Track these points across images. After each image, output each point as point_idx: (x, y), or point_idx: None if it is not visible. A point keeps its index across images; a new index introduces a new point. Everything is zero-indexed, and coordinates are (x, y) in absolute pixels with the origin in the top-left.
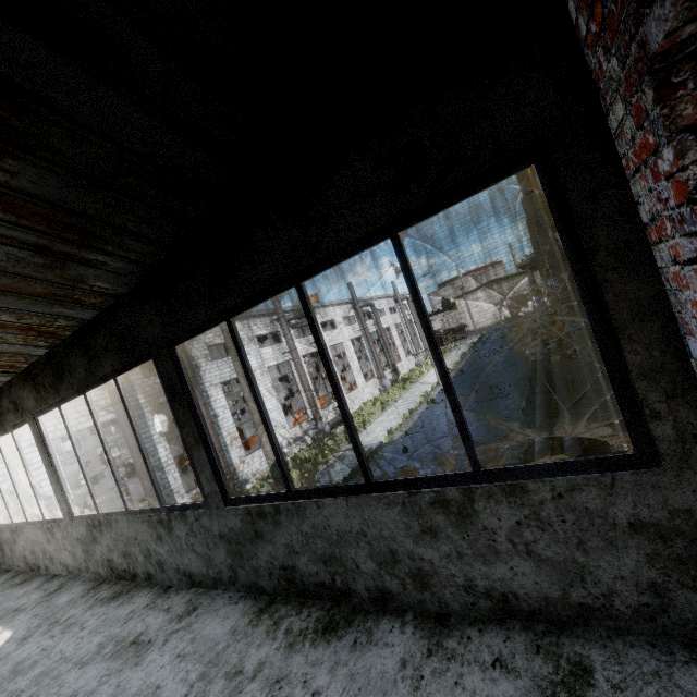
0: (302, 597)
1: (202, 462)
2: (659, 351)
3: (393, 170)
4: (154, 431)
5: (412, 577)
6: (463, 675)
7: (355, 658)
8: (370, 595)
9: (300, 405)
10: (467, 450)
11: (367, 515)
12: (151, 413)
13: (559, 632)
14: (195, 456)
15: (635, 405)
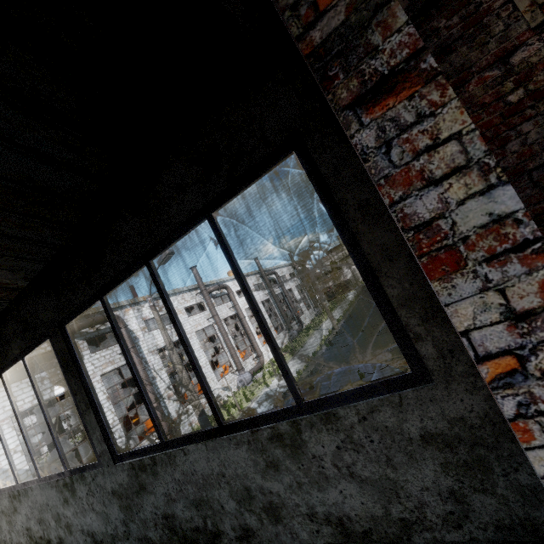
0: (183, 543)
1: (92, 424)
2: (408, 283)
3: (200, 167)
4: (101, 398)
5: (266, 512)
6: None
7: None
8: (236, 534)
9: (225, 360)
10: (289, 386)
11: (223, 457)
12: (98, 382)
13: None
14: (87, 420)
15: (403, 331)
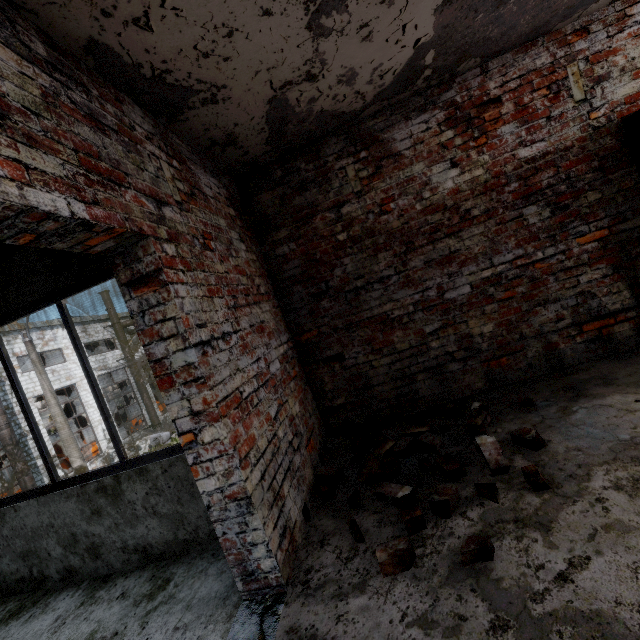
0: (6, 596)
1: None
2: None
3: (53, 259)
4: None
5: (88, 551)
6: (94, 611)
7: (22, 628)
8: (61, 575)
9: (138, 412)
10: (116, 448)
11: (54, 509)
12: None
13: (172, 563)
14: None
15: None
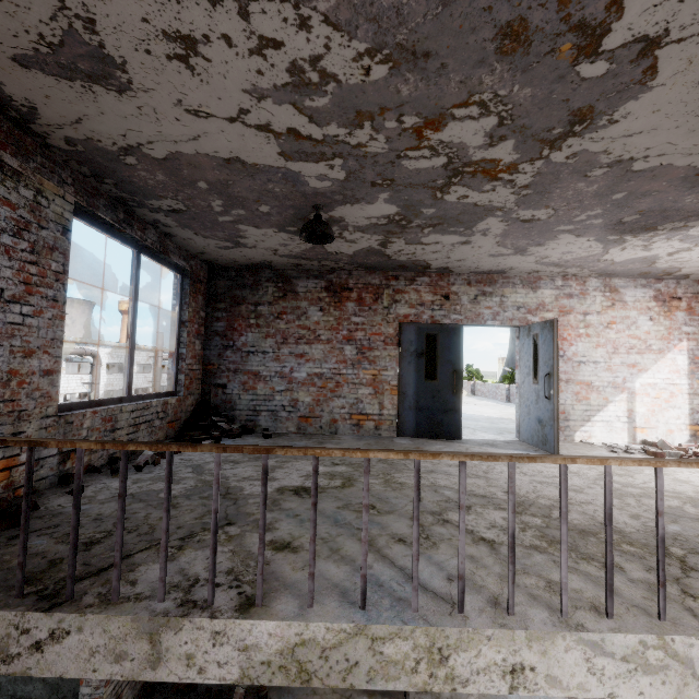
0: None
1: None
2: None
3: None
4: None
5: None
6: None
7: None
8: None
9: None
10: None
11: None
12: None
13: None
14: None
15: None
